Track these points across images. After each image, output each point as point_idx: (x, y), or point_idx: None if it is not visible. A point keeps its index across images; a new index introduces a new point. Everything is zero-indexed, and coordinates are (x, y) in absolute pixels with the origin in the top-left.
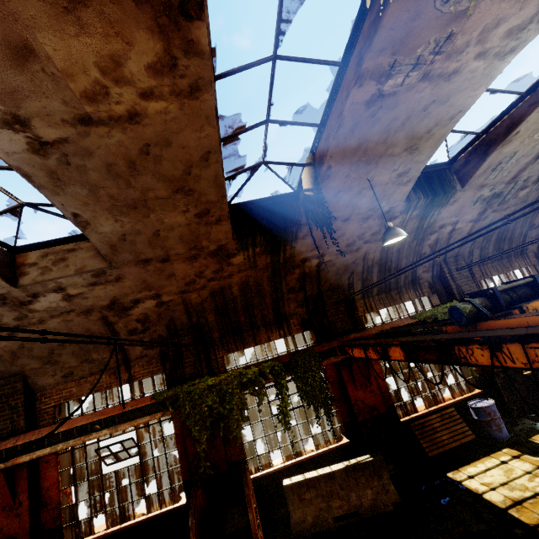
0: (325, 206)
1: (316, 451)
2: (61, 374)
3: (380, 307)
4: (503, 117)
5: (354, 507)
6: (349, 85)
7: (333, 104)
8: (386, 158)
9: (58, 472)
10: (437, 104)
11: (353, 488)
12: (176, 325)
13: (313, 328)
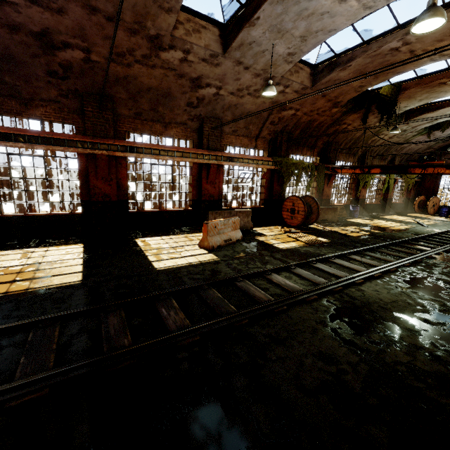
0: (394, 108)
1: None
2: (233, 129)
3: (341, 159)
4: (439, 102)
5: (326, 219)
6: (445, 76)
7: (433, 76)
8: (413, 99)
9: (223, 177)
10: (445, 92)
11: (326, 214)
12: (286, 128)
13: (320, 157)
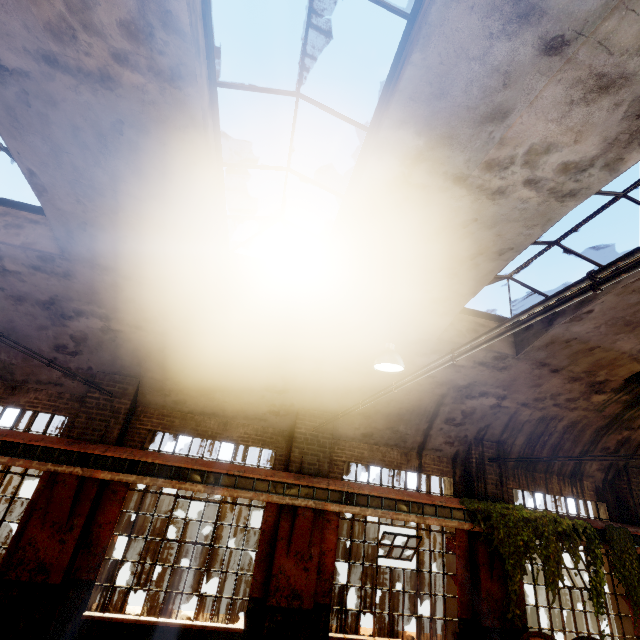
0: None
1: None
2: (363, 431)
3: None
4: None
5: None
6: None
7: None
8: None
9: (337, 538)
10: None
11: None
12: (486, 433)
13: (607, 502)
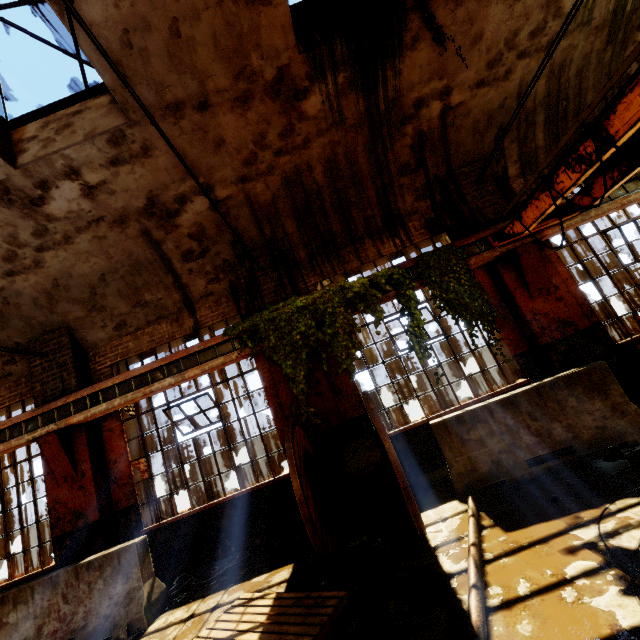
0: None
1: (475, 398)
2: (112, 325)
3: None
4: None
5: (562, 442)
6: None
7: None
8: None
9: (125, 441)
10: None
11: (555, 417)
12: (244, 242)
13: (446, 230)
